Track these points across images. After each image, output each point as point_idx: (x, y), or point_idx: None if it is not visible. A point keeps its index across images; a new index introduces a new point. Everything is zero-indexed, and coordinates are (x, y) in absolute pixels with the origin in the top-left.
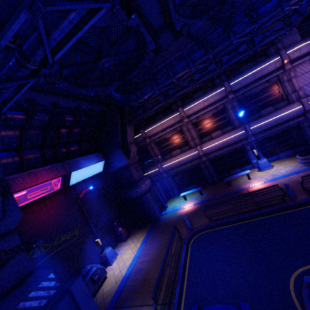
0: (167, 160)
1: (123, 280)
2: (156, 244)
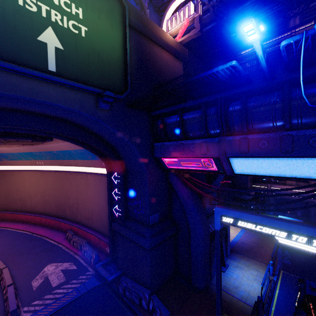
0: (279, 185)
1: (233, 242)
2: (255, 237)
